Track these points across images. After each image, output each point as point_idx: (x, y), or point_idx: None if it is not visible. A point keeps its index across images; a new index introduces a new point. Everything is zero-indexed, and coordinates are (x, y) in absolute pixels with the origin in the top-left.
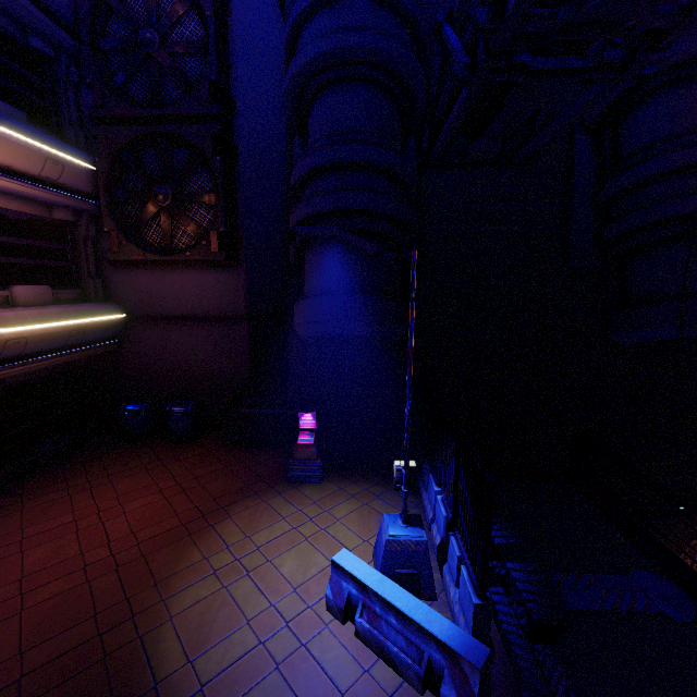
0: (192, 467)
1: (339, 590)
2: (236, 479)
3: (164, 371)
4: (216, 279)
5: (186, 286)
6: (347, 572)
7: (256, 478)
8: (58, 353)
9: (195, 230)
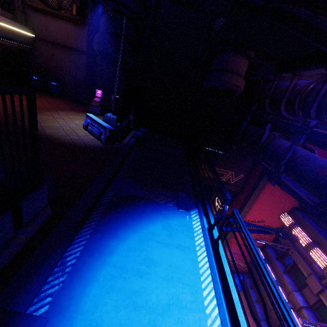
0: (55, 101)
1: (86, 122)
2: (70, 107)
3: (50, 68)
4: (75, 30)
5: (62, 30)
6: (89, 116)
7: (77, 109)
8: (3, 39)
9: (67, 1)
